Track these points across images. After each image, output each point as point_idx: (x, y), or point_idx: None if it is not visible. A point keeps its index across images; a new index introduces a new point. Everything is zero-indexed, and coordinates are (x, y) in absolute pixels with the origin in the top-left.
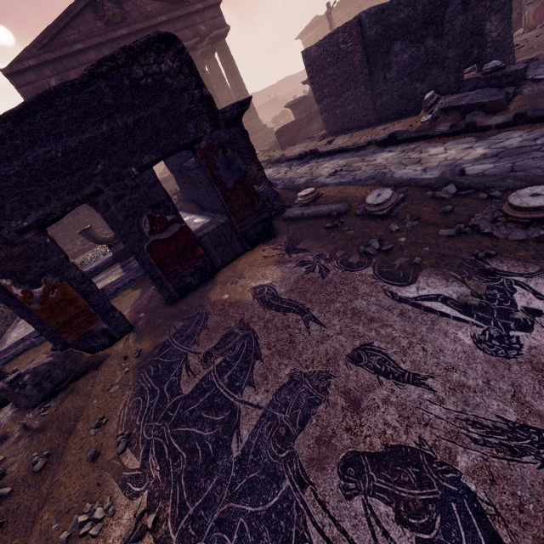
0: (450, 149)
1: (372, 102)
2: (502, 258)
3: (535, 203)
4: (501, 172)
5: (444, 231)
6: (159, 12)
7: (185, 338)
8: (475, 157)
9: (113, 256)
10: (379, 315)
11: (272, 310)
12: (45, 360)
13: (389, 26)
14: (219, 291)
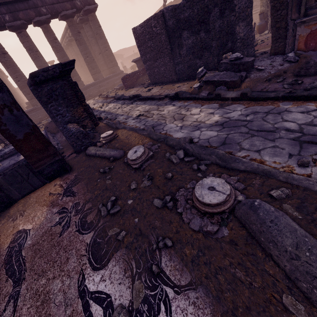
0: (203, 111)
1: (174, 67)
2: (173, 253)
3: (207, 199)
4: (218, 142)
5: (156, 201)
6: None
7: None
8: (211, 123)
9: None
10: (55, 313)
11: (4, 270)
12: None
13: (180, 20)
14: None
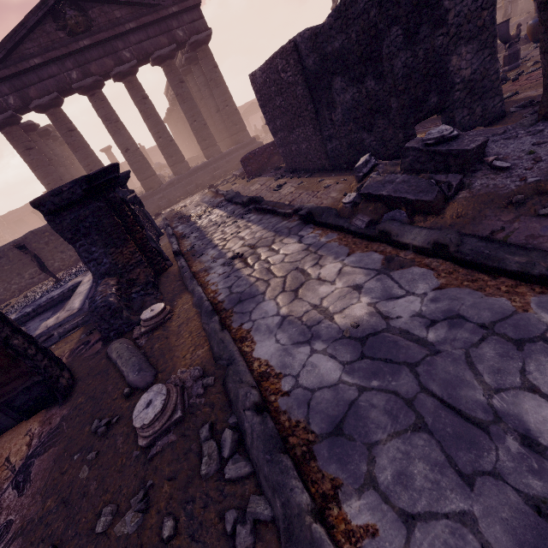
0: (343, 275)
1: (323, 145)
2: None
3: None
4: (328, 416)
5: None
6: (128, 18)
7: None
8: (344, 325)
9: None
10: None
11: None
12: None
13: (326, 56)
14: None
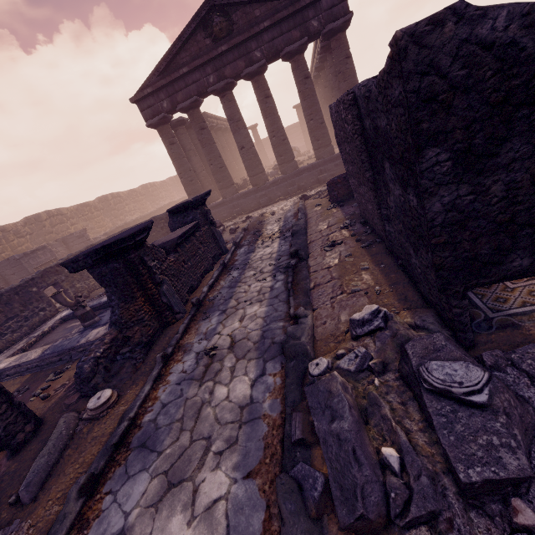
0: (206, 519)
1: (381, 221)
2: None
3: None
4: None
5: None
6: (265, 16)
7: None
8: None
9: (101, 303)
10: None
11: None
12: None
13: (377, 129)
14: None
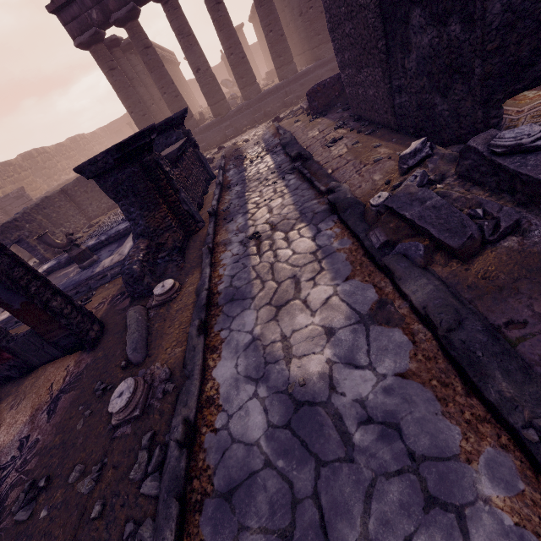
0: (326, 308)
1: (390, 97)
2: None
3: None
4: (230, 475)
5: None
6: None
7: None
8: (293, 377)
9: (89, 246)
10: None
11: None
12: None
13: None
14: (0, 410)
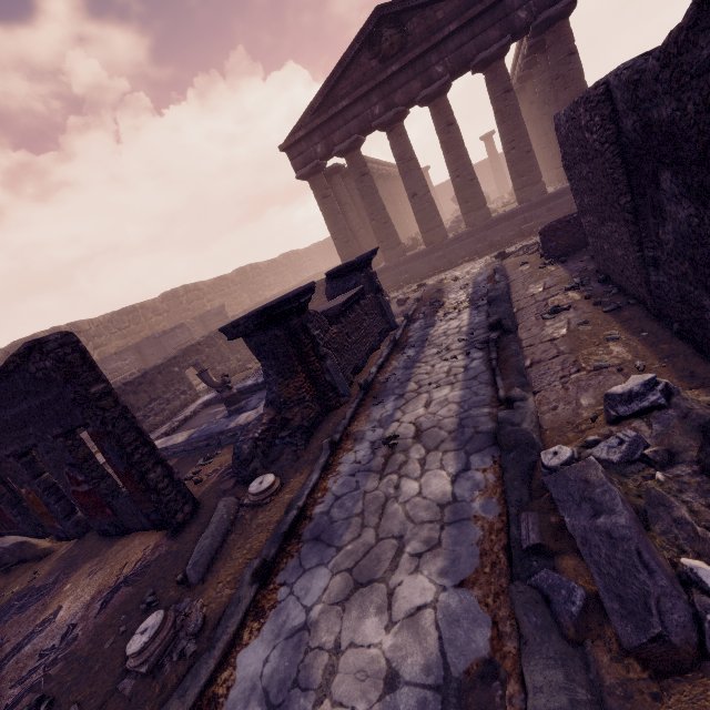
0: (409, 627)
1: (641, 269)
2: None
3: None
4: None
5: None
6: (450, 17)
7: (22, 605)
8: None
9: (246, 386)
10: None
11: None
12: (6, 544)
13: (649, 125)
14: (83, 571)
